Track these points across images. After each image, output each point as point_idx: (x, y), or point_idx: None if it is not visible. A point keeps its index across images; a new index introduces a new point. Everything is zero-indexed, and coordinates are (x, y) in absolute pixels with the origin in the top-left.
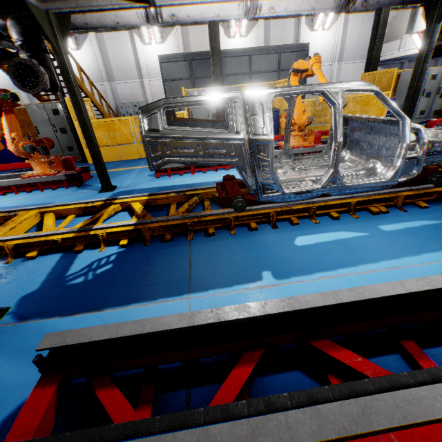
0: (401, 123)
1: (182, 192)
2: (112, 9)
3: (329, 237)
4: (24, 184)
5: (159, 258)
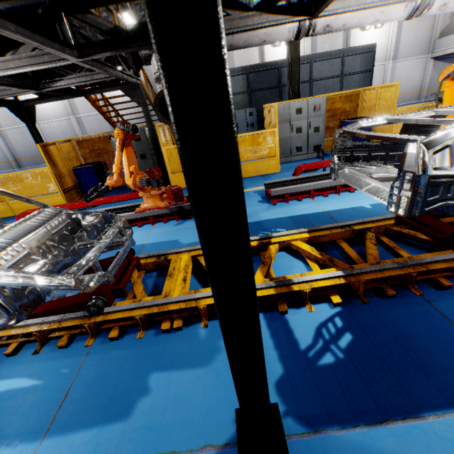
0: None
1: (346, 226)
2: (267, 26)
3: None
4: (135, 219)
5: (408, 325)
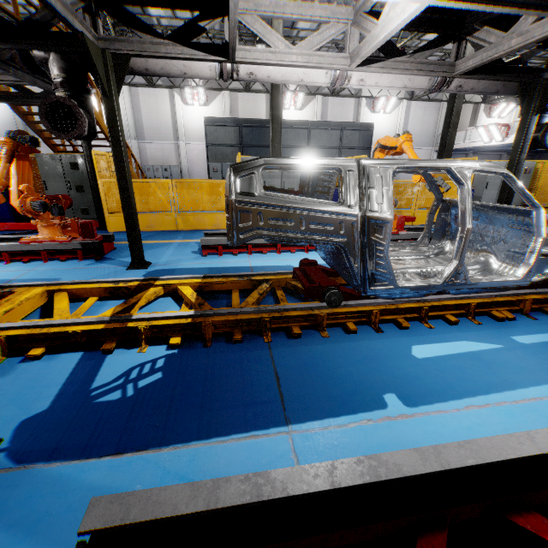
0: (533, 214)
1: (247, 276)
2: (182, 57)
3: (455, 349)
4: (22, 251)
5: (229, 367)
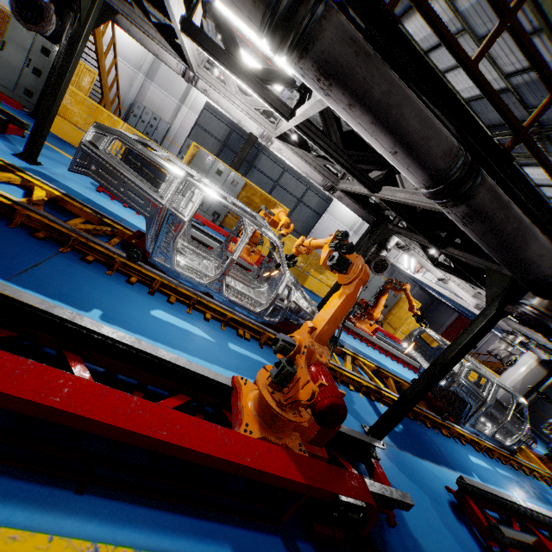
0: (284, 278)
1: (102, 215)
2: (158, 44)
3: (183, 325)
4: None
5: (10, 243)
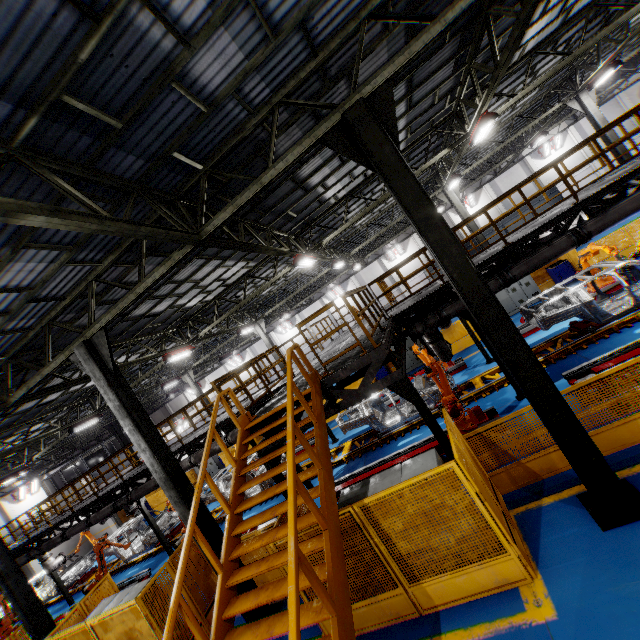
0: None
1: (548, 341)
2: None
3: None
4: None
5: (568, 363)
